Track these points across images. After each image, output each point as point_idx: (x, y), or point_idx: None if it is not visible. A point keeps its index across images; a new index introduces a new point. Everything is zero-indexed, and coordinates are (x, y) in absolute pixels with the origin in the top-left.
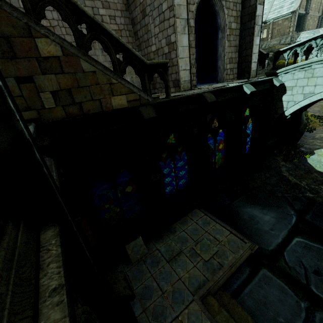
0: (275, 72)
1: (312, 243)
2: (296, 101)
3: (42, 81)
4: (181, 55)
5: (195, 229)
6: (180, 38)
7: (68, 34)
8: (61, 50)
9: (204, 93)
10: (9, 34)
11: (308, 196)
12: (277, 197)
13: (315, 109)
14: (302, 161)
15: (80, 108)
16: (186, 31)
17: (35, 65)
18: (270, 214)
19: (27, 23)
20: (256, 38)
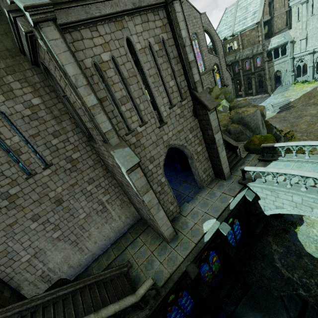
0: (245, 184)
1: None
2: (271, 208)
3: None
4: (161, 224)
5: None
6: (157, 216)
7: (69, 221)
8: None
9: (188, 267)
10: None
11: (301, 294)
12: (274, 296)
13: (302, 127)
14: (292, 237)
15: None
16: (160, 208)
17: None
18: None
19: None
20: (222, 153)
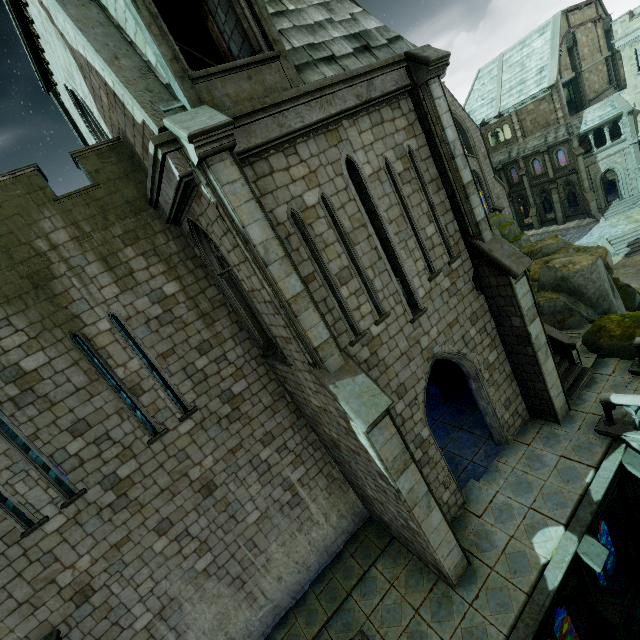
0: (618, 436)
1: None
2: None
3: None
4: (437, 542)
5: None
6: (427, 524)
7: (228, 531)
8: None
9: None
10: None
11: None
12: None
13: None
14: None
15: None
16: (432, 504)
17: None
18: None
19: None
20: (546, 364)
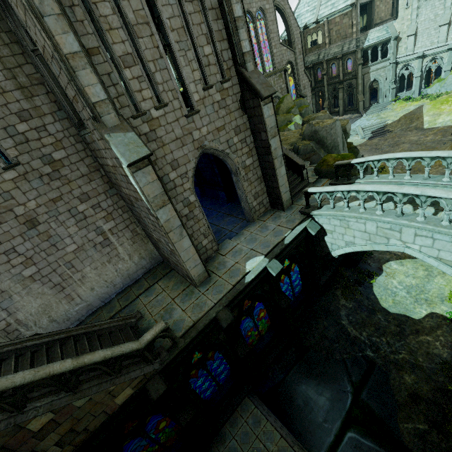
0: (309, 213)
1: (363, 439)
2: (339, 246)
3: (43, 445)
4: (186, 258)
5: (245, 433)
6: (179, 245)
7: (50, 254)
8: (52, 413)
9: (219, 313)
10: (3, 443)
11: (368, 356)
12: (335, 360)
13: None
14: (367, 290)
15: (86, 431)
16: (184, 234)
17: (33, 441)
18: (325, 394)
19: (14, 424)
20: (280, 169)
